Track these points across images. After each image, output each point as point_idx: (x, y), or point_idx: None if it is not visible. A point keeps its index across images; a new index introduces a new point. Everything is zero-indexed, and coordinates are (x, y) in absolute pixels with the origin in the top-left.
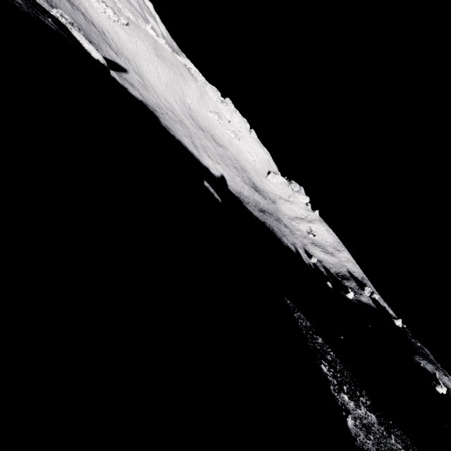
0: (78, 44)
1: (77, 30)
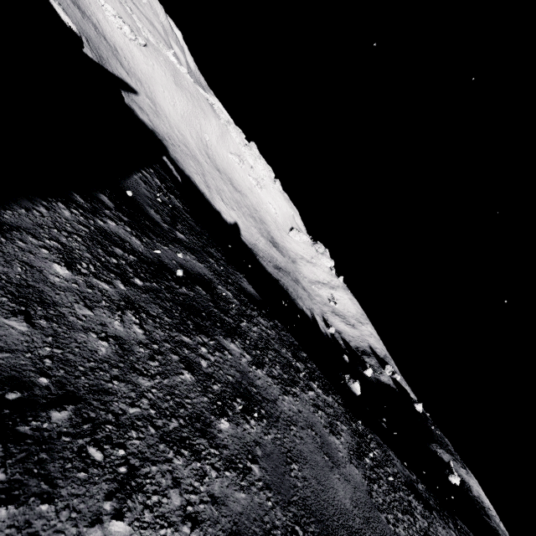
0: (53, 9)
1: (57, 3)
